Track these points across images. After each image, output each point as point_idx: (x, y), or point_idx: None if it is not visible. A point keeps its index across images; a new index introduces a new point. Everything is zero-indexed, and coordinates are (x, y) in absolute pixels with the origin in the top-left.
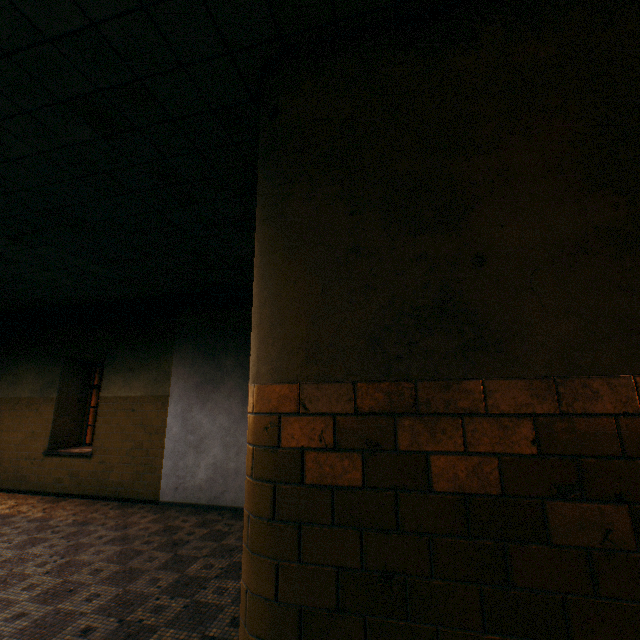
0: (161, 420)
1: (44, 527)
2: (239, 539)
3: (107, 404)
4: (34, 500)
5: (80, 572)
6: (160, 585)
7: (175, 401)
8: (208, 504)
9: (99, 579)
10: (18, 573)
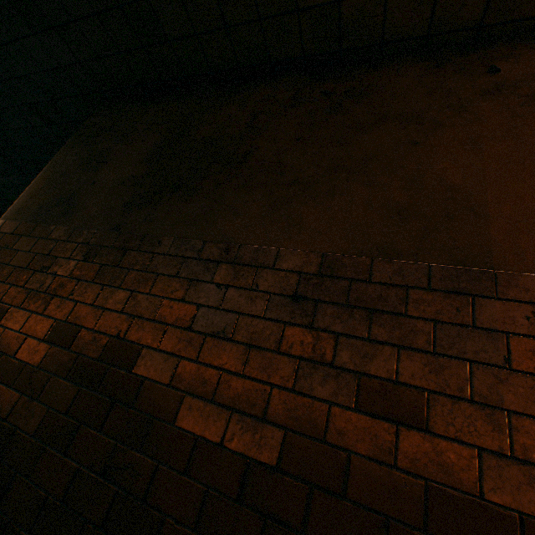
0: None
1: None
2: None
3: None
4: None
5: None
6: None
7: None
8: None
9: None
10: None
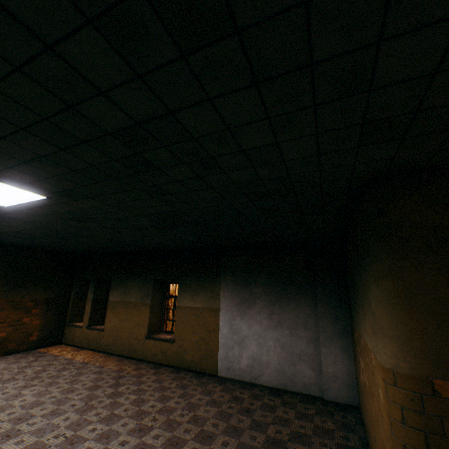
0: (215, 324)
1: (164, 387)
2: (285, 412)
3: (181, 310)
4: (144, 365)
5: (206, 424)
6: (258, 441)
7: (223, 312)
8: (250, 382)
9: (220, 431)
10: (173, 419)
